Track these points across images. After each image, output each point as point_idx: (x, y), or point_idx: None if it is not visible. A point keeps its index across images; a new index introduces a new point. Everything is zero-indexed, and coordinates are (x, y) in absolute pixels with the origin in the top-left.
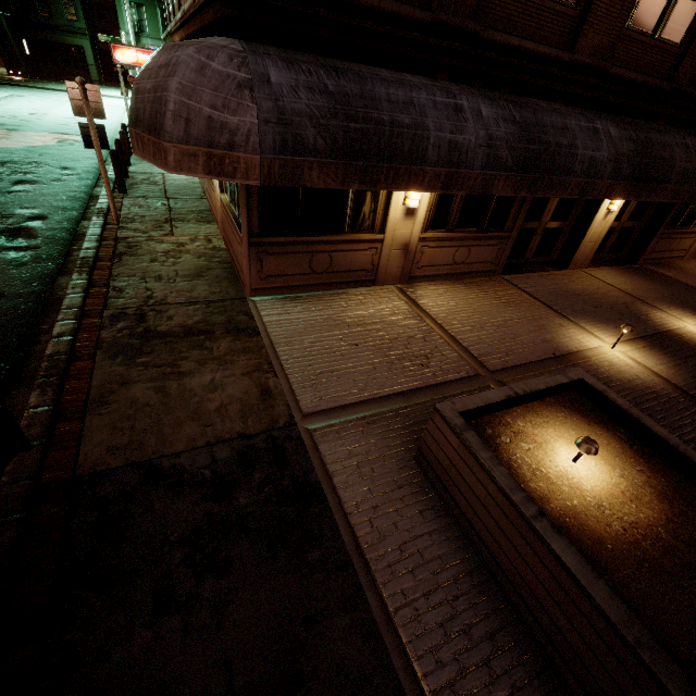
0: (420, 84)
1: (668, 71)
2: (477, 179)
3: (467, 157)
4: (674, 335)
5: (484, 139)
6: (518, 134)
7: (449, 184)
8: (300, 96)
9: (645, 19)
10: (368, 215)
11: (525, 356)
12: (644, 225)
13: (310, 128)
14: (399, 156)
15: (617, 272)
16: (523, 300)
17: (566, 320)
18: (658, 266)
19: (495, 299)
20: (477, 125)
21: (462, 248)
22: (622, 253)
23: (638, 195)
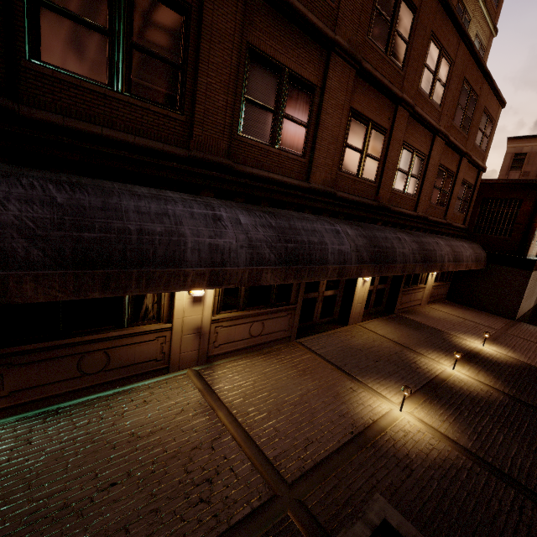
0: (179, 199)
1: (373, 195)
2: (245, 274)
3: (230, 256)
4: (441, 381)
5: (245, 241)
6: (275, 236)
7: (216, 280)
8: (8, 207)
9: (350, 166)
10: (151, 307)
11: (325, 444)
12: (390, 286)
13: (19, 240)
14: (152, 260)
15: (383, 322)
16: (317, 365)
17: (355, 381)
18: (408, 314)
19: (292, 368)
20: (237, 230)
21: (256, 322)
22: (382, 306)
23: (380, 272)
